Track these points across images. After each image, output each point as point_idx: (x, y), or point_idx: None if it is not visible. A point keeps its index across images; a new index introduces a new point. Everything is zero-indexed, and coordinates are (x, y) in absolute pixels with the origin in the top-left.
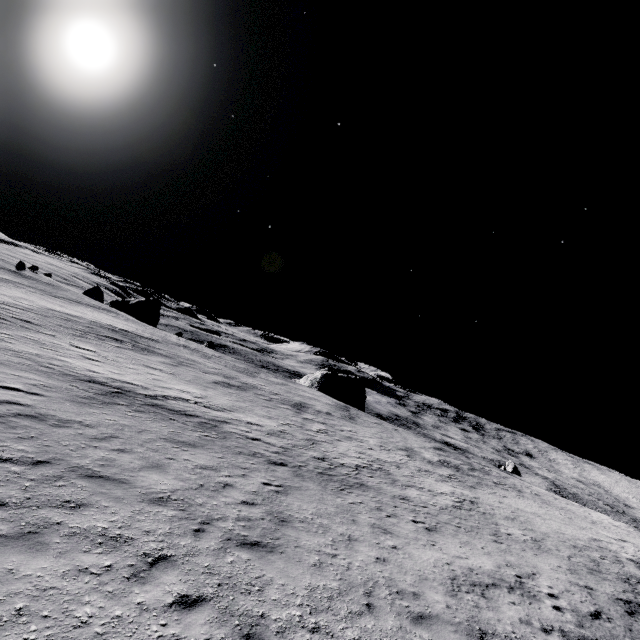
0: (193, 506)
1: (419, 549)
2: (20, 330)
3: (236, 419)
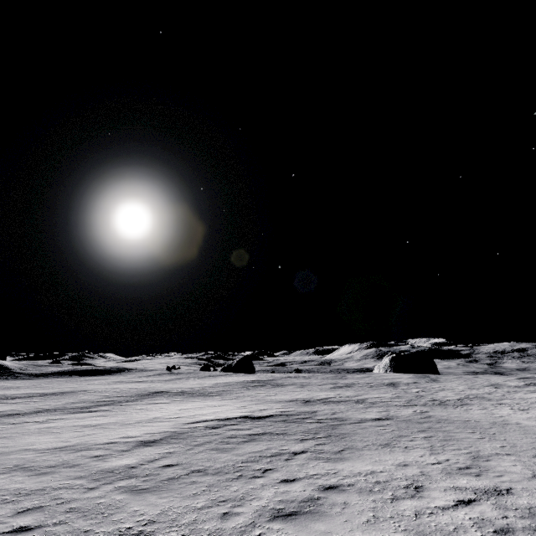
0: (394, 419)
1: (517, 415)
2: (231, 394)
3: (367, 397)
